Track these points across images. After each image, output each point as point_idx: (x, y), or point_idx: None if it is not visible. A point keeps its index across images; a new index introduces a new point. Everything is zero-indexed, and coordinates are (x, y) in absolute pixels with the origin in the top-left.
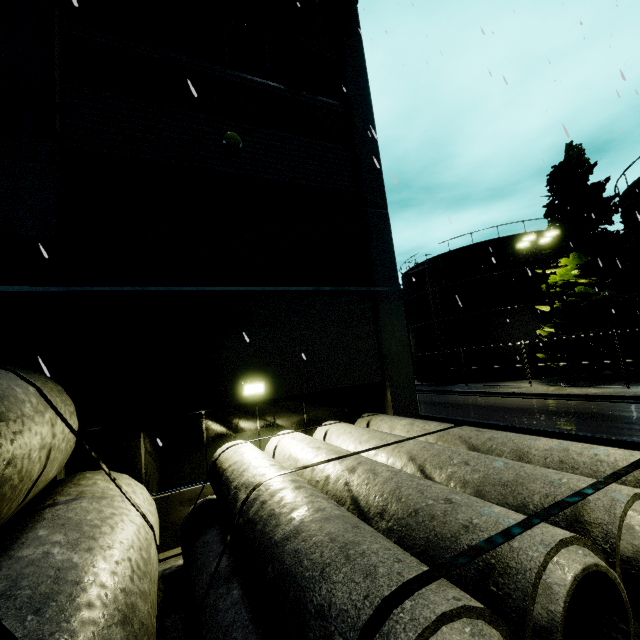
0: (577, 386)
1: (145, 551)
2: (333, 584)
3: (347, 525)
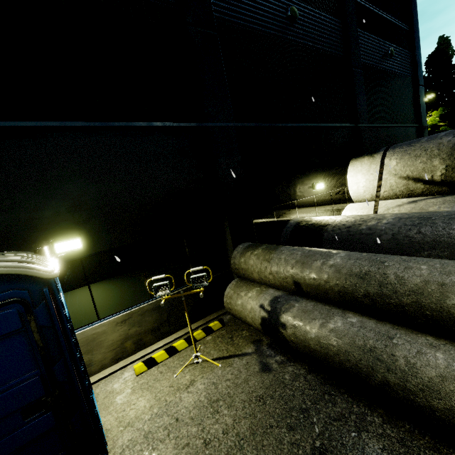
0: None
1: None
2: None
3: None
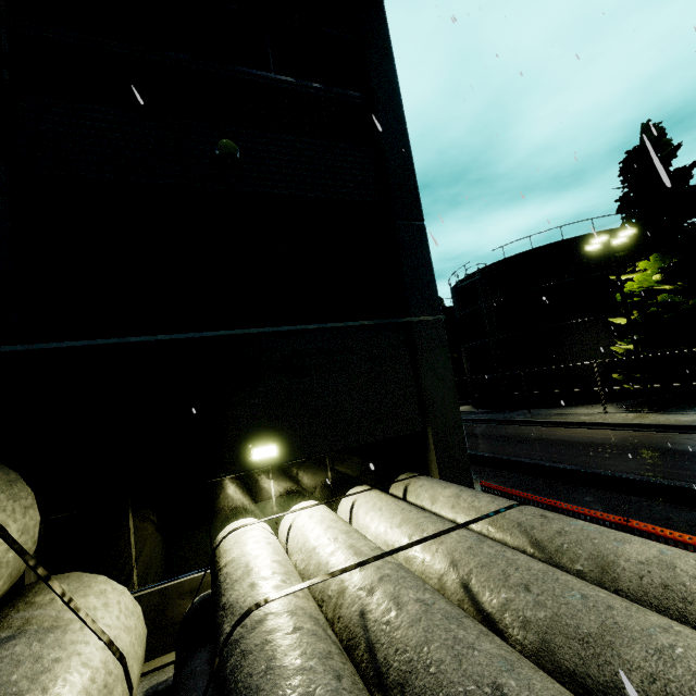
0: (662, 412)
1: None
2: None
3: None
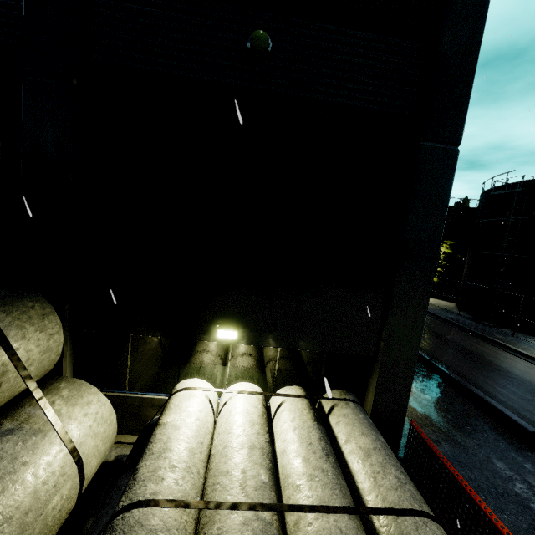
0: None
1: (37, 509)
2: None
3: None
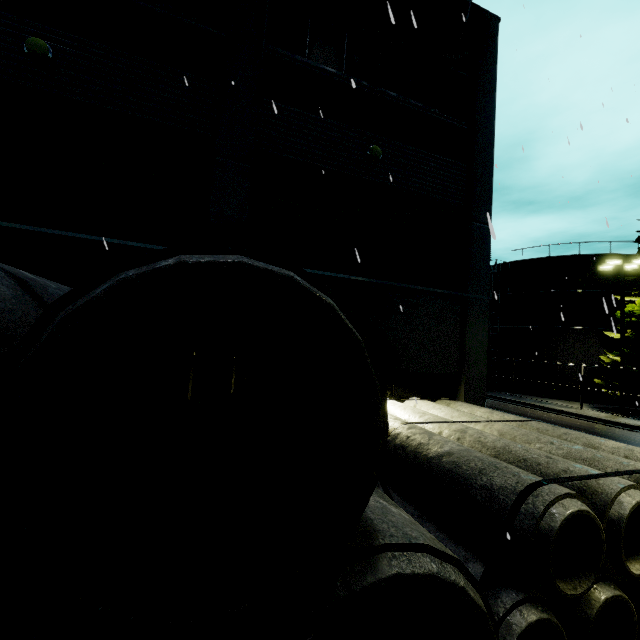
0: (631, 418)
1: None
2: (491, 476)
3: (485, 455)
